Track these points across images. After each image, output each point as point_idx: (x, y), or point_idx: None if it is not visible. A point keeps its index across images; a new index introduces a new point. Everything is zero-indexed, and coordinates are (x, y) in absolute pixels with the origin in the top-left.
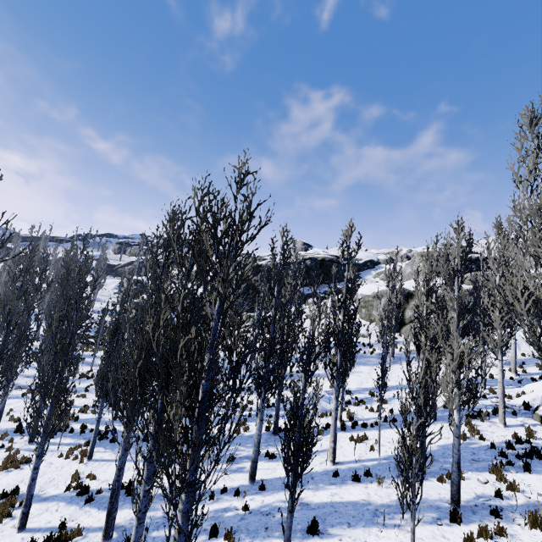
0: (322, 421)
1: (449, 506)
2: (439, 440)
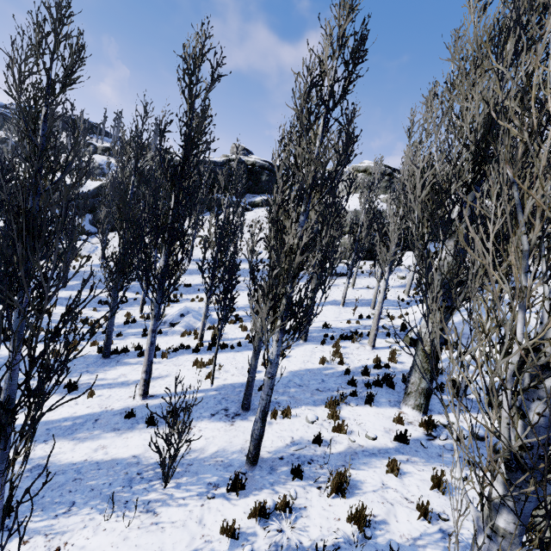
0: (180, 341)
1: (245, 462)
2: (295, 365)
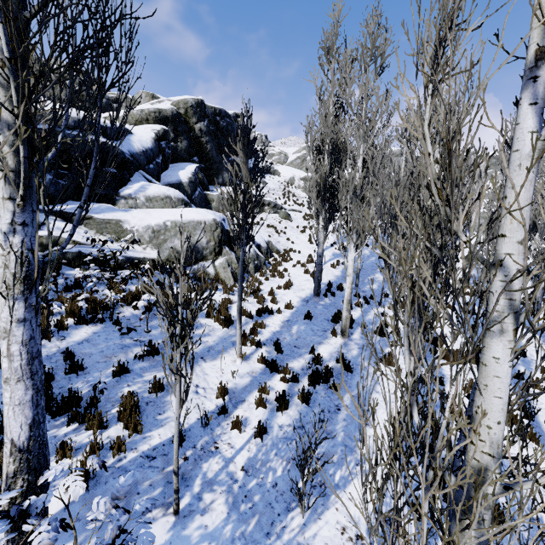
0: None
1: None
2: None
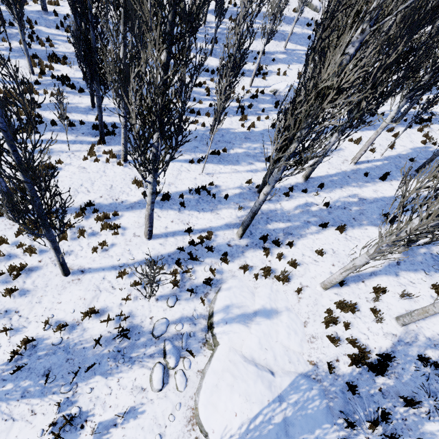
0: None
1: None
2: (408, 144)
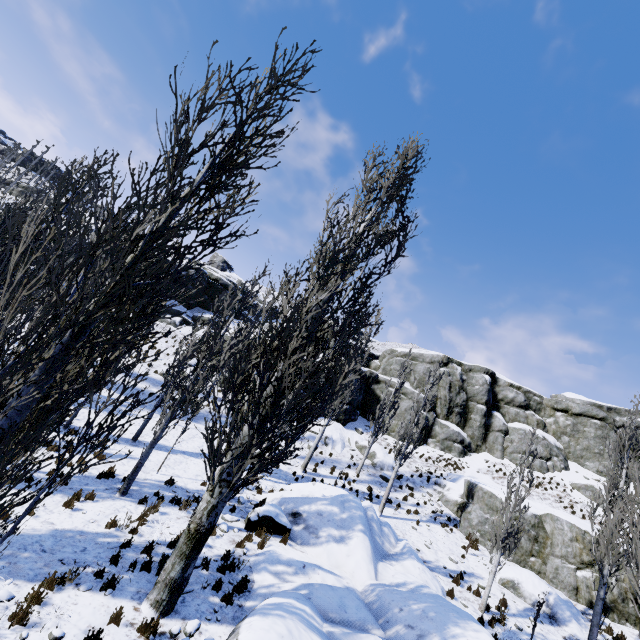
0: None
1: None
2: (72, 522)
